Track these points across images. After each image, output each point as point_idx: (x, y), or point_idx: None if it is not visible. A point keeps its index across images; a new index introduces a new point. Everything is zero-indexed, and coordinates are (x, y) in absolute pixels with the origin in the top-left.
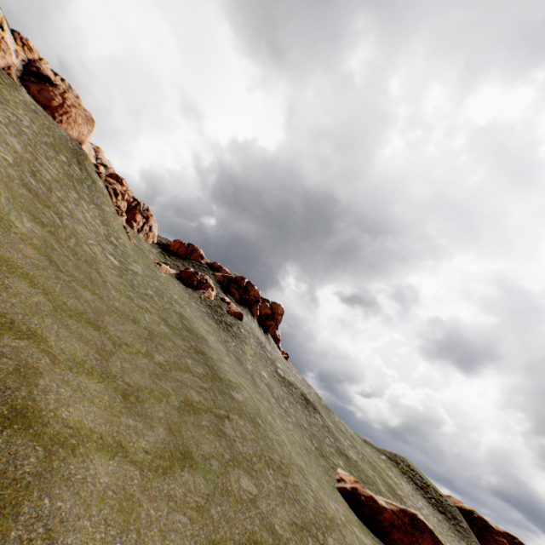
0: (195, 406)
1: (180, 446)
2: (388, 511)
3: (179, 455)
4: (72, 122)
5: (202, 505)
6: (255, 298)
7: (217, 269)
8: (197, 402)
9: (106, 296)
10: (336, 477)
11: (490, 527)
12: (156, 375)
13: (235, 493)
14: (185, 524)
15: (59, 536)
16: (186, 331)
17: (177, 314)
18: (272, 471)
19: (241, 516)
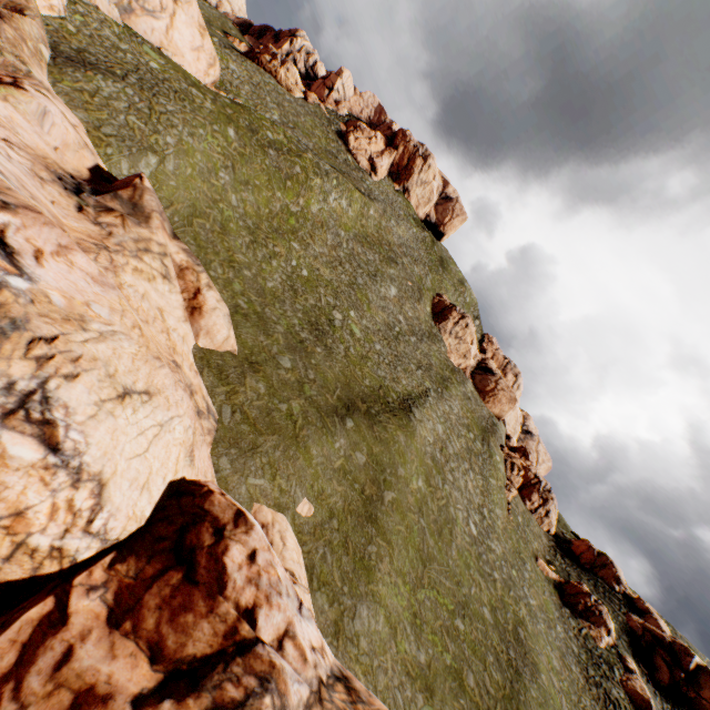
0: (463, 684)
1: (428, 680)
2: None
3: (423, 682)
4: (496, 401)
5: None
6: None
7: (640, 610)
8: (468, 684)
9: (445, 551)
10: None
11: None
12: (446, 629)
13: None
14: (400, 705)
15: (357, 619)
16: (513, 637)
17: (515, 615)
18: None
19: None
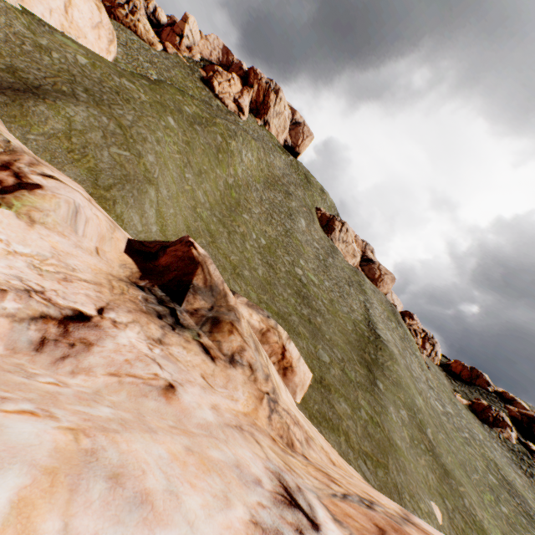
0: None
1: None
2: None
3: None
4: (384, 284)
5: None
6: None
7: (508, 400)
8: None
9: (456, 446)
10: None
11: None
12: (507, 524)
13: None
14: None
15: None
16: (506, 483)
17: (491, 461)
18: None
19: None
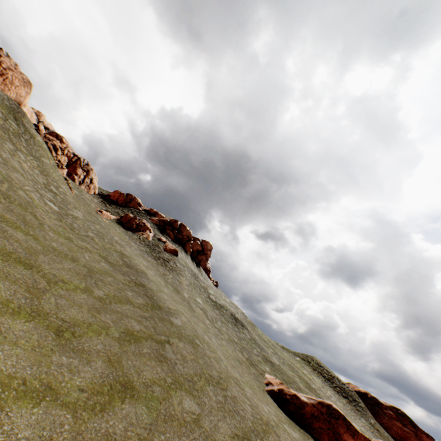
0: (136, 335)
1: (120, 377)
2: (309, 405)
3: (119, 387)
4: (9, 83)
5: (144, 437)
6: (188, 237)
7: (153, 214)
8: (137, 331)
9: (42, 237)
10: (265, 381)
11: (380, 403)
12: (95, 308)
13: (178, 416)
14: None
15: None
16: (127, 267)
17: (118, 253)
18: (212, 387)
19: (185, 440)
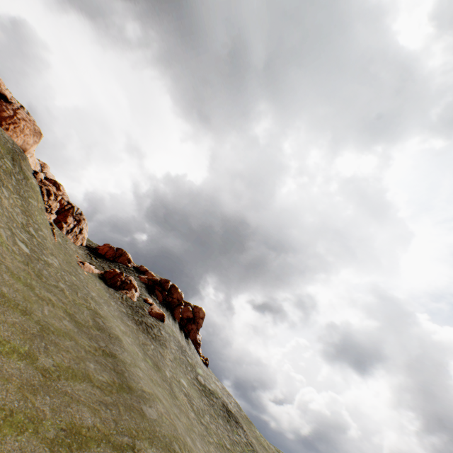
0: (84, 434)
1: None
2: None
3: None
4: (19, 131)
5: None
6: (178, 300)
7: (143, 272)
8: (88, 426)
9: None
10: None
11: None
12: (31, 385)
13: None
14: None
15: None
16: (97, 330)
17: (90, 311)
18: None
19: None
